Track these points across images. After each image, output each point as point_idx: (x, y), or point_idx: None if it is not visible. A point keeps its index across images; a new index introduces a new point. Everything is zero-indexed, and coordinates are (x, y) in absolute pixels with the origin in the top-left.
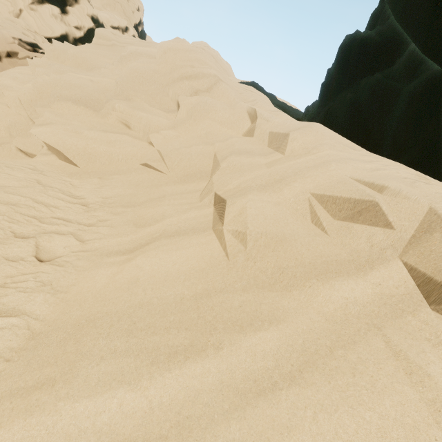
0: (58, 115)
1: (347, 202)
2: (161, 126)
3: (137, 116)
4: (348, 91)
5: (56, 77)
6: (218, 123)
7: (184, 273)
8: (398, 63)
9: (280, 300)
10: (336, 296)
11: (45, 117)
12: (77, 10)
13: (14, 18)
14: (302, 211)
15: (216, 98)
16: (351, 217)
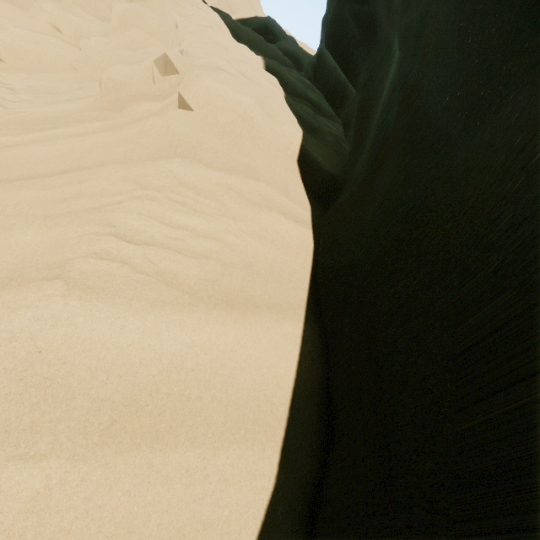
0: None
1: (161, 59)
2: (93, 32)
3: (67, 19)
4: None
5: None
6: (146, 33)
7: (67, 111)
8: None
9: (113, 115)
10: (141, 109)
11: None
12: None
13: None
14: (149, 75)
15: (152, 9)
16: (166, 72)
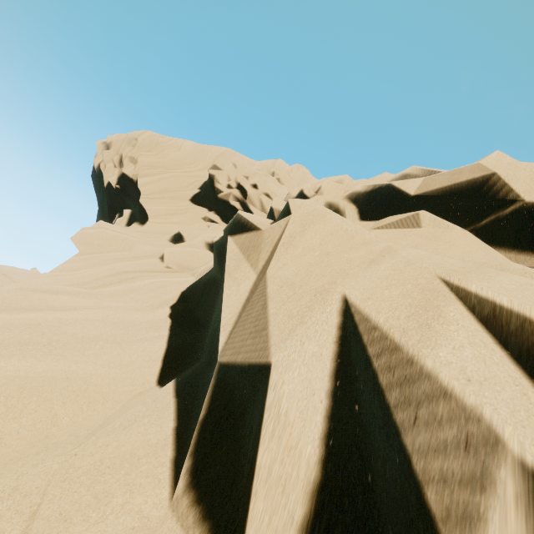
0: None
1: None
2: None
3: None
4: None
5: None
6: None
7: None
8: None
9: None
10: None
11: None
12: None
13: None
14: None
15: None
16: None
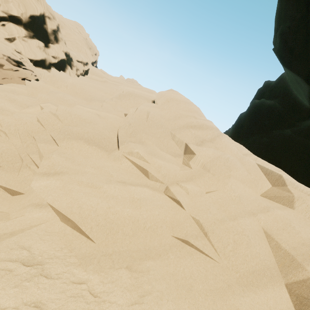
0: (68, 159)
1: None
2: (178, 175)
3: (156, 164)
4: (261, 135)
5: (65, 109)
6: (240, 182)
7: None
8: (302, 126)
9: None
10: None
11: (52, 160)
12: (56, 47)
13: (7, 42)
14: None
15: (220, 149)
16: None
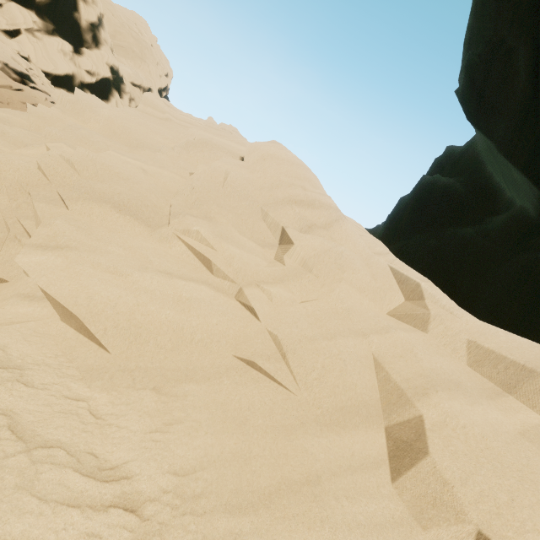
0: (82, 229)
1: None
2: (261, 273)
3: (226, 252)
4: (429, 235)
5: (86, 154)
6: (357, 290)
7: None
8: (492, 224)
9: None
10: None
11: (54, 228)
12: (95, 55)
13: (5, 38)
14: None
15: (337, 241)
16: None
